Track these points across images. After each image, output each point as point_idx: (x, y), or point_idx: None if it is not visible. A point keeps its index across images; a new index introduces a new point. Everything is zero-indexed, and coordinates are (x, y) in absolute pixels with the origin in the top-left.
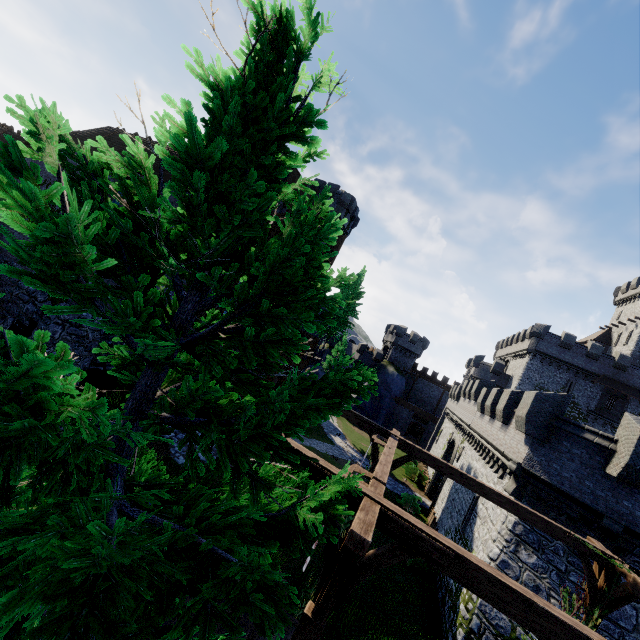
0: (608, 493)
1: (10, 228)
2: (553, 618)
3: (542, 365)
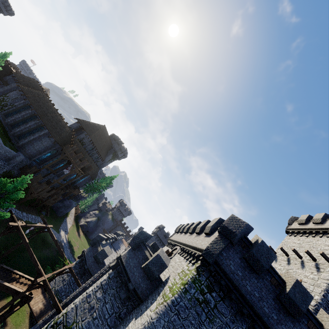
0: (91, 260)
1: None
2: (28, 244)
3: (155, 239)
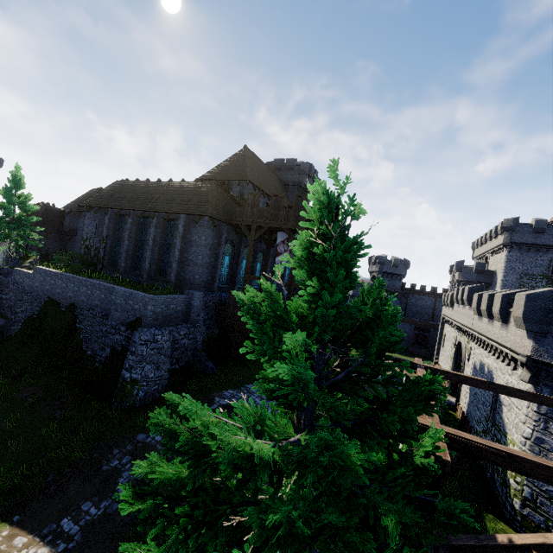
0: None
1: (84, 284)
2: None
3: (521, 254)
